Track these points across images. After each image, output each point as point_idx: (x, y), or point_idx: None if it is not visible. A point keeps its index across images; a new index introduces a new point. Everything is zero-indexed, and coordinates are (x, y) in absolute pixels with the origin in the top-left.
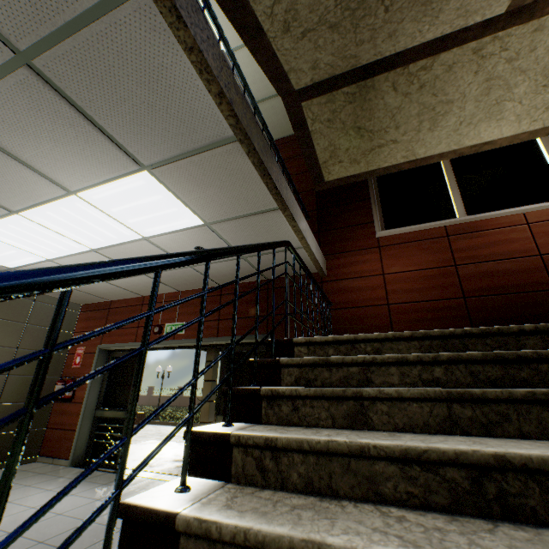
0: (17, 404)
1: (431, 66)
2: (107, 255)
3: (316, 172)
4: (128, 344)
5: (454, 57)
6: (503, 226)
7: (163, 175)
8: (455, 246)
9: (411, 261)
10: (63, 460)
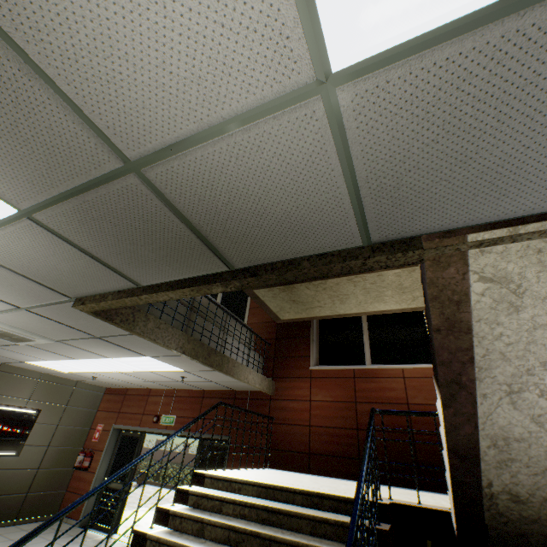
0: (50, 470)
1: (326, 282)
2: (127, 373)
3: (273, 315)
4: (134, 427)
5: (337, 280)
6: (389, 376)
7: (157, 358)
8: (357, 386)
9: (329, 393)
10: (75, 520)
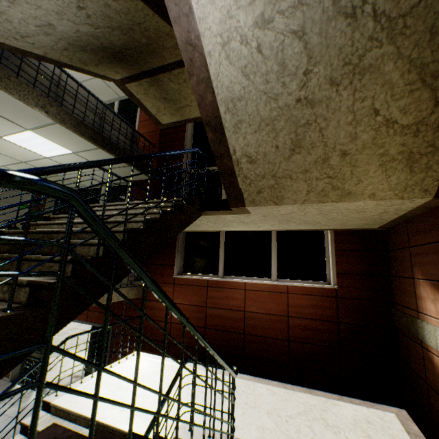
0: None
1: None
2: None
3: None
4: None
5: None
6: (234, 287)
7: None
8: (209, 294)
9: (187, 298)
10: (7, 377)
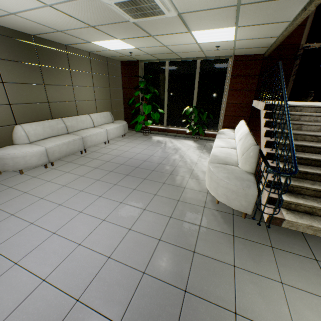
0: None
1: None
2: None
3: None
4: None
5: None
6: None
7: None
8: None
9: None
10: None
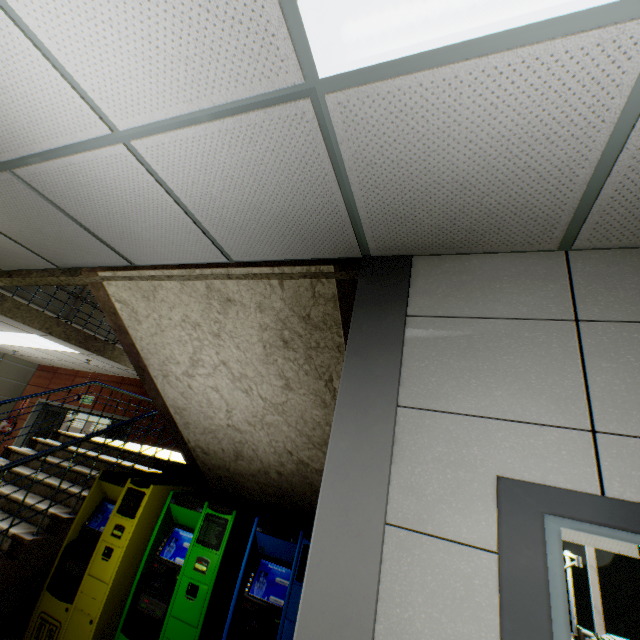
0: None
1: None
2: (39, 350)
3: None
4: (57, 403)
5: None
6: None
7: (44, 337)
8: None
9: None
10: None
